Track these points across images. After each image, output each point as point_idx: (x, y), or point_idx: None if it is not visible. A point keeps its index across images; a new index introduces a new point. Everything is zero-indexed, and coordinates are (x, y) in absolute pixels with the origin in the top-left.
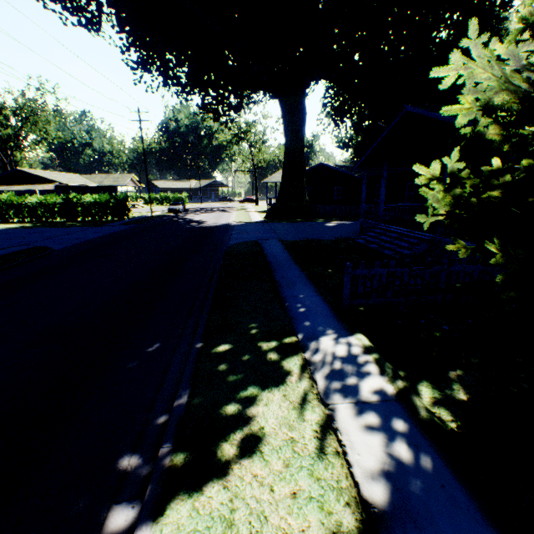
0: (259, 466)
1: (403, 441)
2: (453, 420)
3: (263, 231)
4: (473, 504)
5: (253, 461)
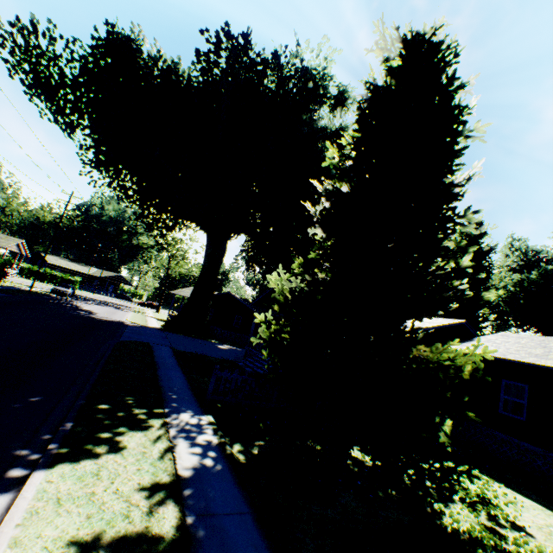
0: (120, 458)
1: (211, 459)
2: (244, 459)
3: (157, 337)
4: (233, 479)
5: (116, 456)
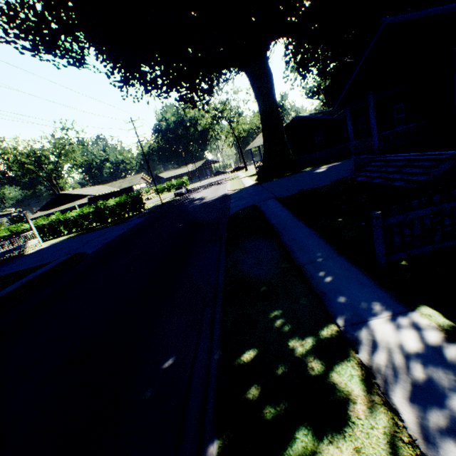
0: None
1: None
2: None
3: (257, 193)
4: None
5: None
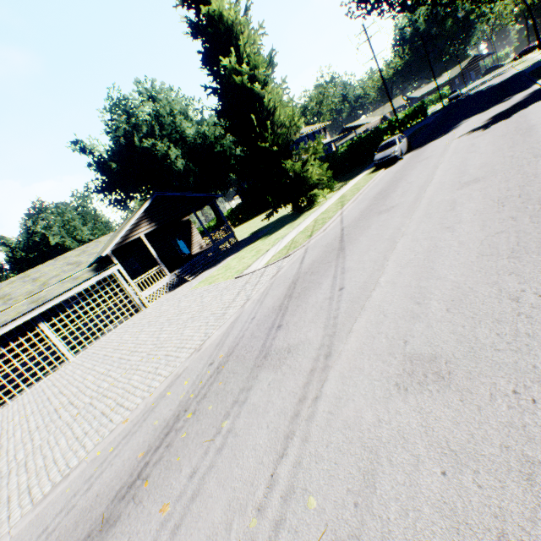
0: None
1: None
2: None
3: None
4: None
5: None
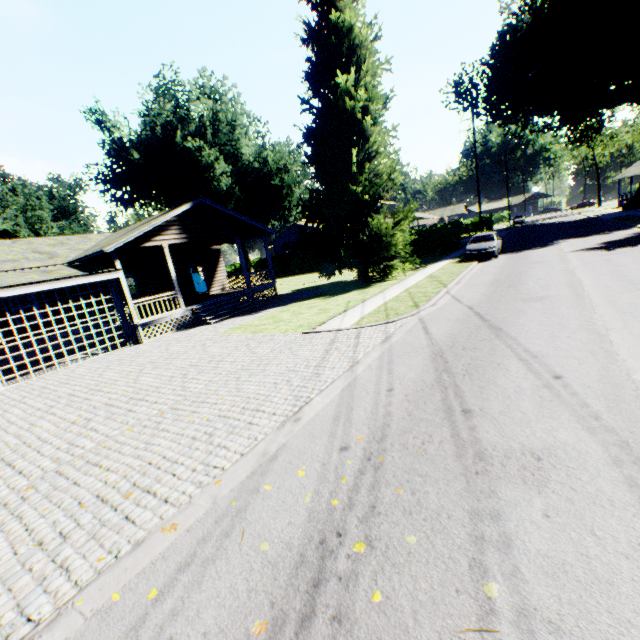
0: None
1: None
2: None
3: (627, 213)
4: None
5: None
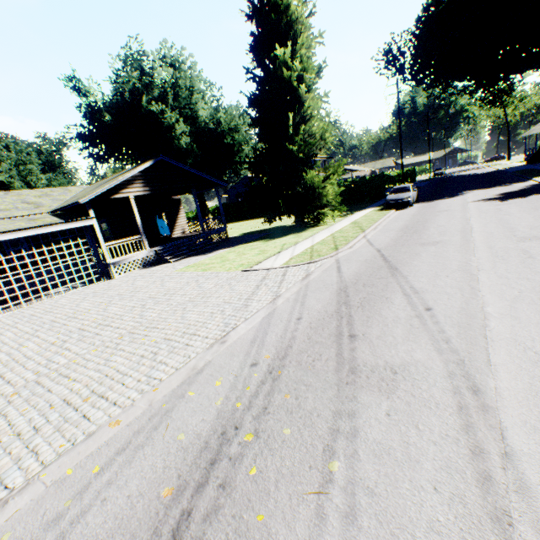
0: None
1: None
2: None
3: (529, 167)
4: None
5: None
